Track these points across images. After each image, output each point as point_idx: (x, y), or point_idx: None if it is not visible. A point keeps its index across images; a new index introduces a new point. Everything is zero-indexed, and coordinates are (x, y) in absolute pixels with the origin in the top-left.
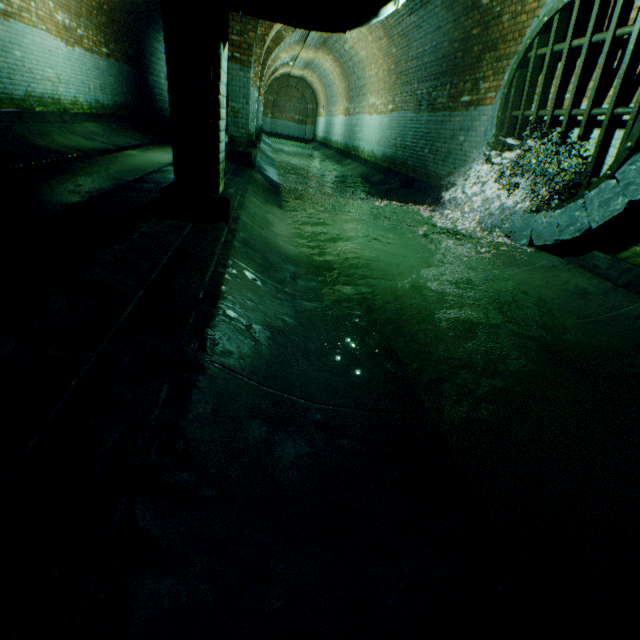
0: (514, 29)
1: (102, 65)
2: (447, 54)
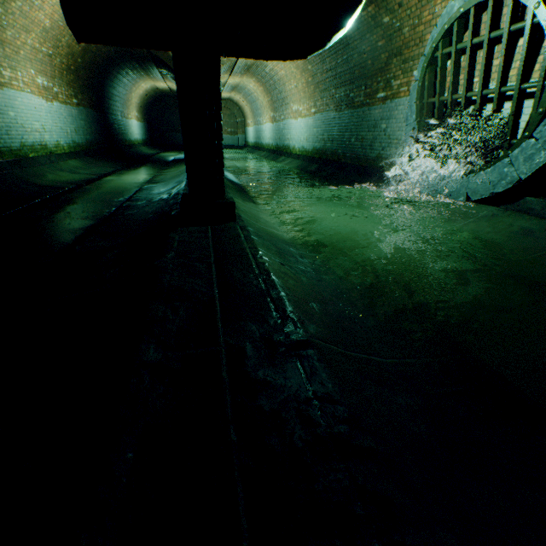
0: (414, 37)
1: (74, 113)
2: (358, 63)
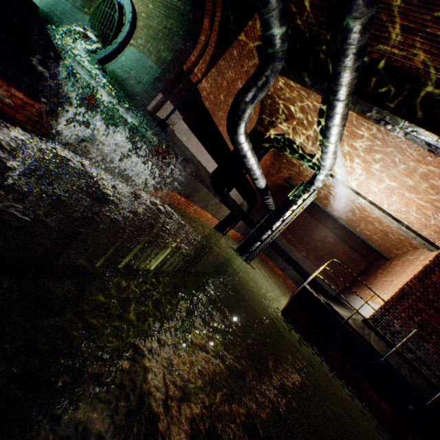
0: None
1: None
2: None
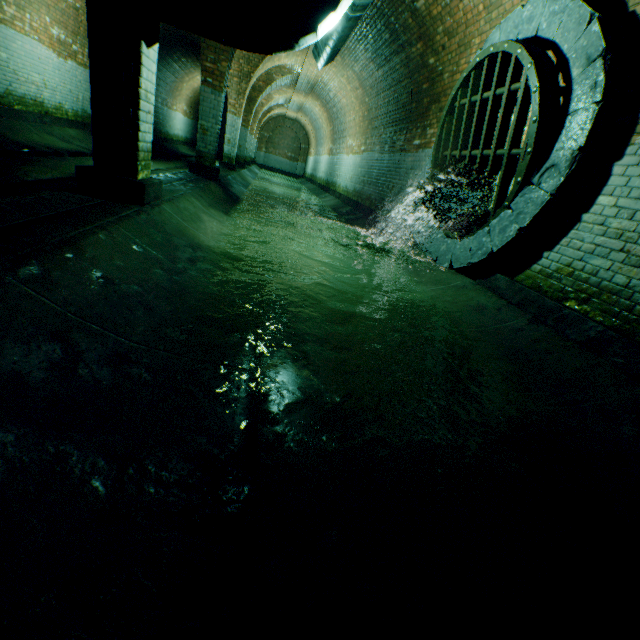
0: (452, 85)
1: None
2: (405, 104)
